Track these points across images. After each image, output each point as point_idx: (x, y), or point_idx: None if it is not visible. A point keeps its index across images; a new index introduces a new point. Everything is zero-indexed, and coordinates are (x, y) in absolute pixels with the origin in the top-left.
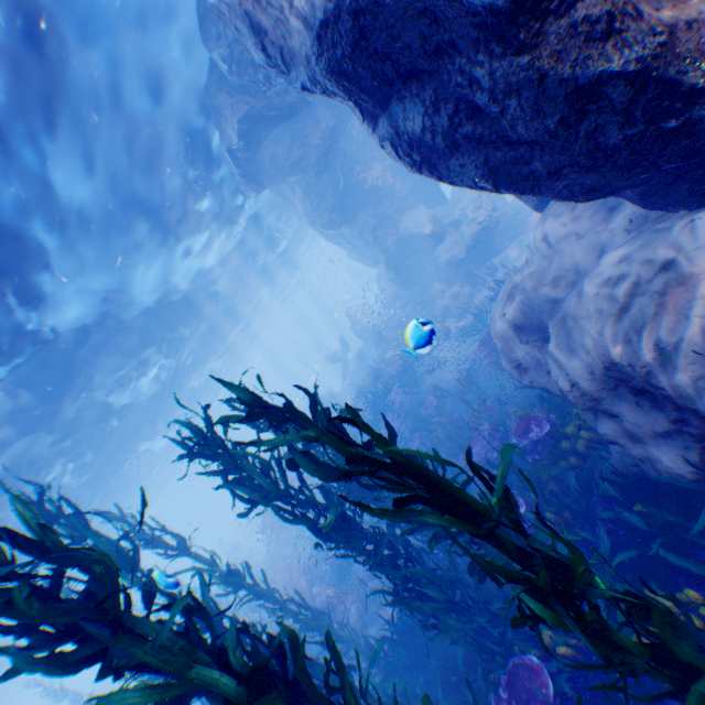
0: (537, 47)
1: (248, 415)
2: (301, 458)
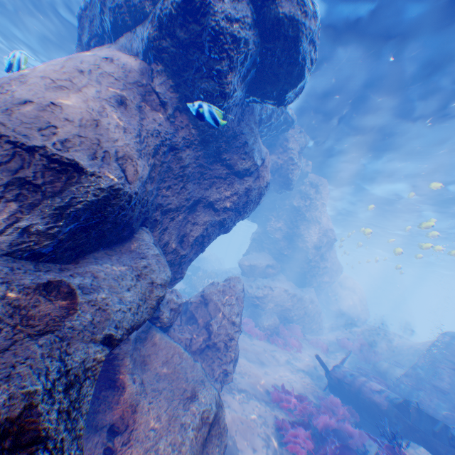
0: None
1: None
2: None
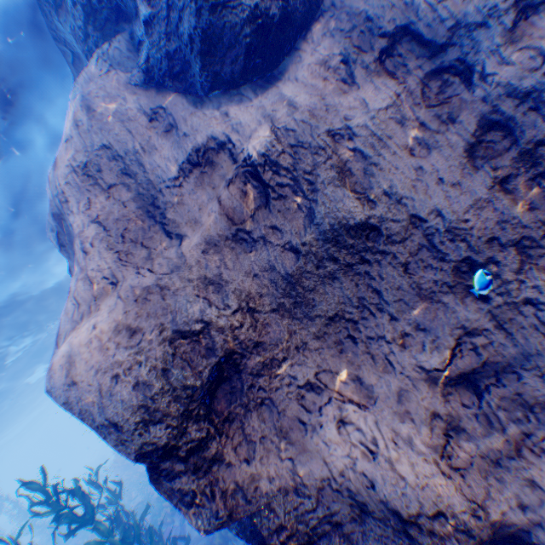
0: (158, 482)
1: None
2: None
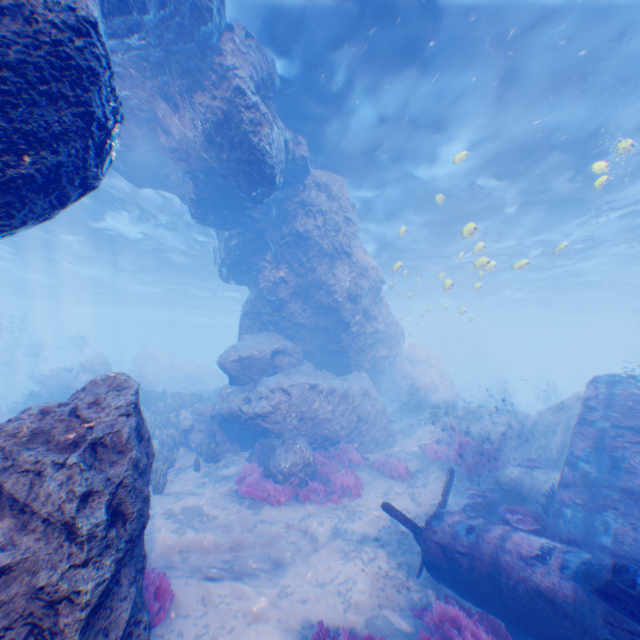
0: None
1: None
2: None
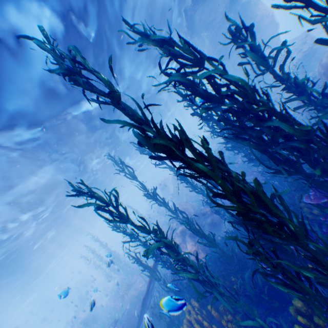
0: None
1: (235, 30)
2: (250, 54)
